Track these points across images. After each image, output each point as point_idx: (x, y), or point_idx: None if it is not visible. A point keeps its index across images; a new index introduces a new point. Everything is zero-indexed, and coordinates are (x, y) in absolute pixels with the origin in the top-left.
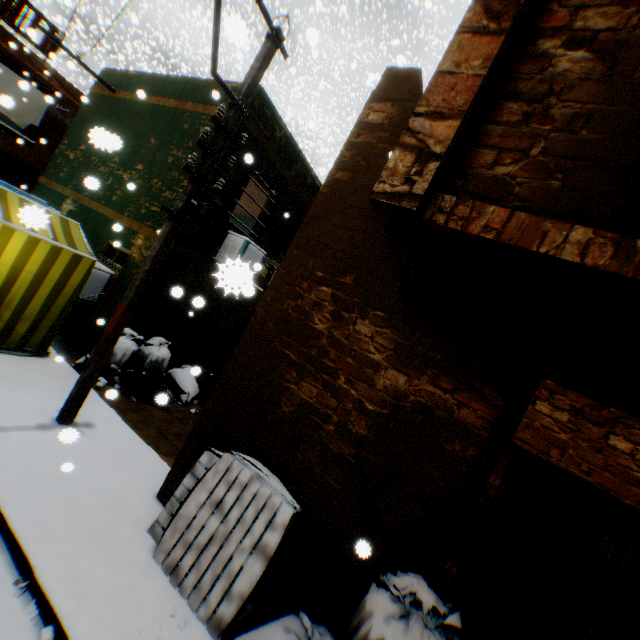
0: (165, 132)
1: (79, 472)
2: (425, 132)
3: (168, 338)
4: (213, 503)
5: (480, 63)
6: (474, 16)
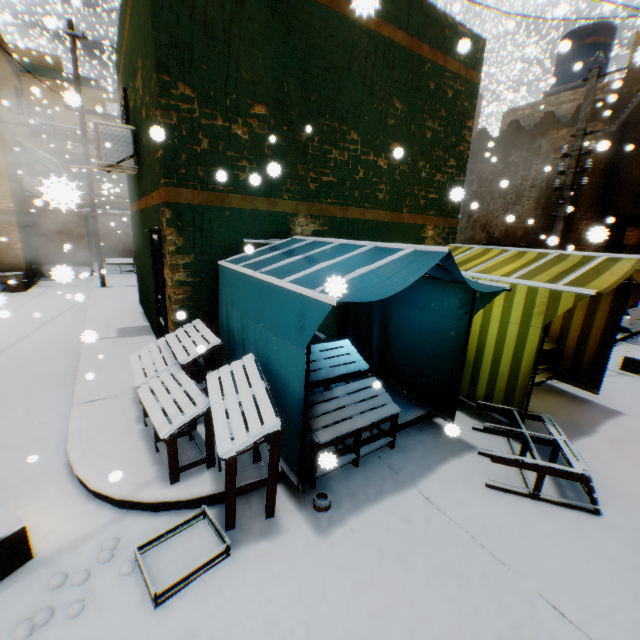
0: (410, 92)
1: None
2: None
3: None
4: None
5: None
6: None
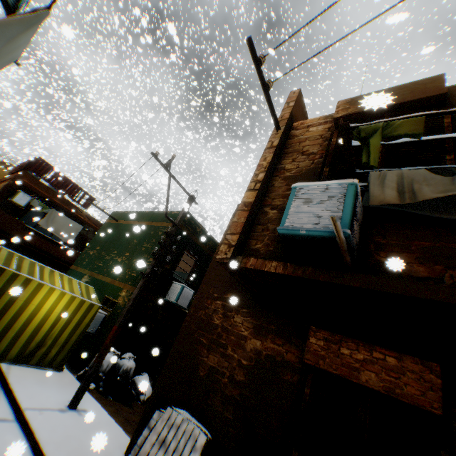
0: (141, 236)
1: (80, 434)
2: (230, 239)
3: (134, 354)
4: (160, 440)
5: (243, 218)
6: (241, 205)
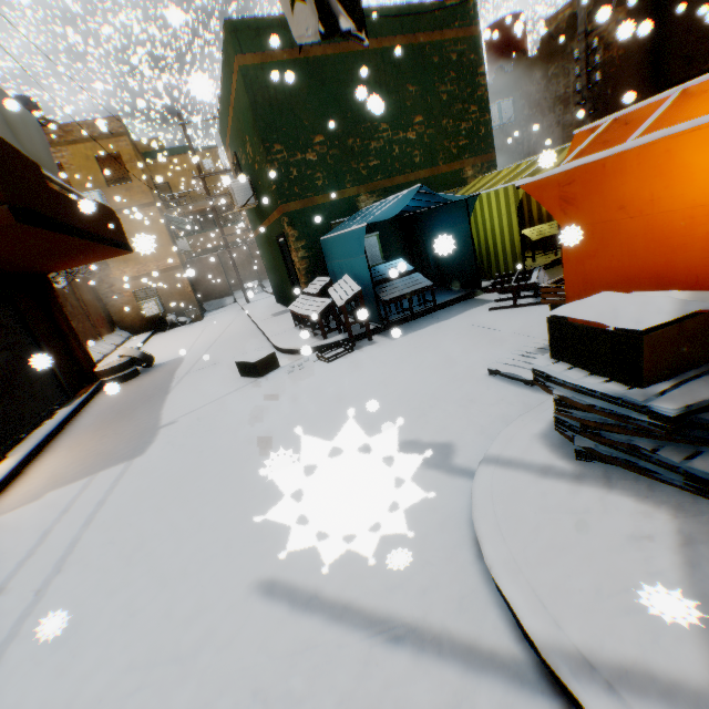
0: (418, 75)
1: None
2: None
3: None
4: None
5: None
6: None
